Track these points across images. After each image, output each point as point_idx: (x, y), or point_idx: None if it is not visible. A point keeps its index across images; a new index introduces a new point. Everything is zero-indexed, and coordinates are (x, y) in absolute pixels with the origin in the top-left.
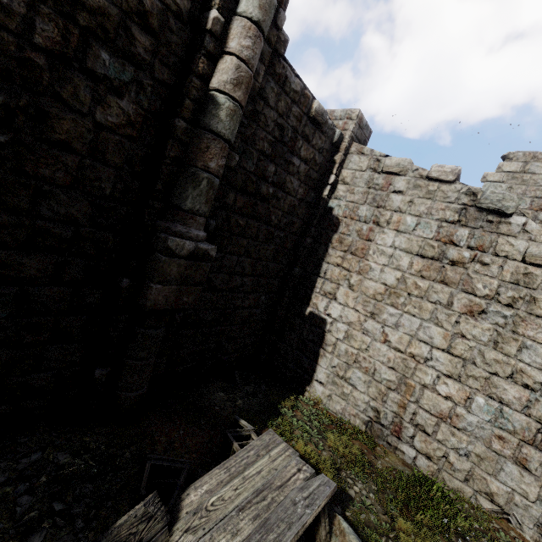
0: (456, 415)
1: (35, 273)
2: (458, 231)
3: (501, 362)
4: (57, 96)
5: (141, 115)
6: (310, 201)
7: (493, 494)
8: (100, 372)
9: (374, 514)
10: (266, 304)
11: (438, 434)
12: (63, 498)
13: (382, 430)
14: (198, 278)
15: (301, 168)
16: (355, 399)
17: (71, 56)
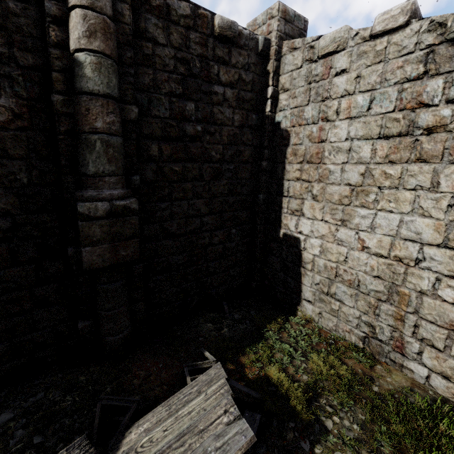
0: None
1: None
2: (427, 86)
3: None
4: None
5: (24, 105)
6: (254, 124)
7: None
8: (81, 324)
9: (355, 451)
10: (240, 236)
11: (452, 350)
12: (45, 431)
13: (381, 346)
14: (129, 232)
15: (228, 94)
16: (345, 314)
17: None
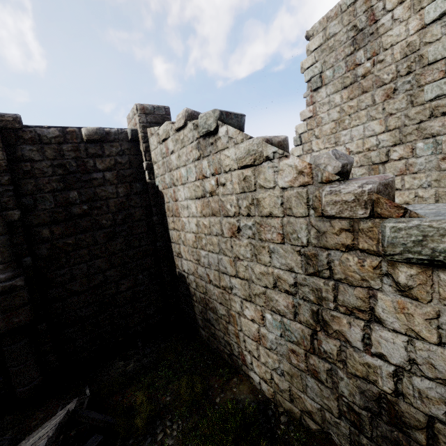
0: (262, 336)
1: None
2: (203, 164)
3: (264, 273)
4: None
5: None
6: (140, 191)
7: (311, 413)
8: None
9: None
10: (148, 279)
11: (261, 358)
12: None
13: (237, 361)
14: (19, 303)
15: (108, 176)
16: (218, 337)
17: None
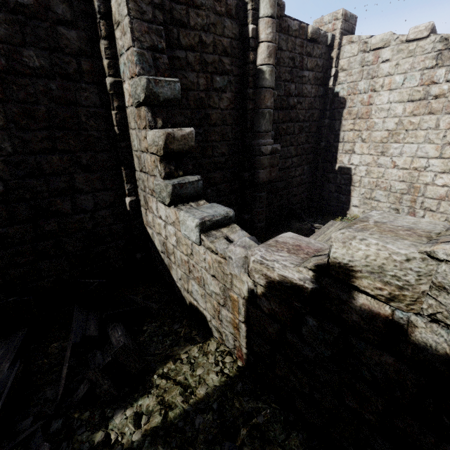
0: None
1: (218, 179)
2: (437, 73)
3: None
4: (209, 106)
5: (233, 96)
6: (321, 95)
7: None
8: (247, 216)
9: None
10: (308, 171)
11: (440, 209)
12: None
13: None
14: (275, 163)
15: (310, 76)
16: (380, 208)
17: (210, 87)
